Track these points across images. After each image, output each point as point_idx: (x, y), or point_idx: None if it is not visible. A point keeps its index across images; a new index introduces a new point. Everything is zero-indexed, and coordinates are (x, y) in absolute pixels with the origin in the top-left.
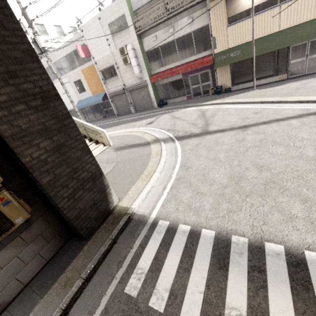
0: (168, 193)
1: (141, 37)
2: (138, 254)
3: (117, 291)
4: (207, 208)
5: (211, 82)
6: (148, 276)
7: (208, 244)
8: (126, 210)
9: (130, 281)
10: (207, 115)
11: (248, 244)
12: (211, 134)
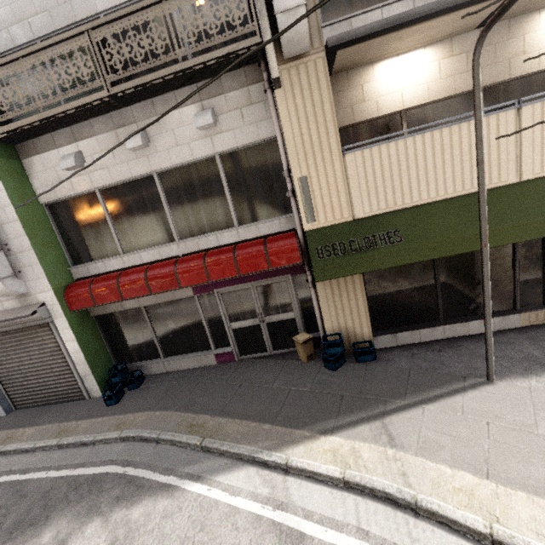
0: None
1: (22, 152)
2: None
3: None
4: None
5: (298, 313)
6: None
7: None
8: None
9: None
10: None
11: None
12: None
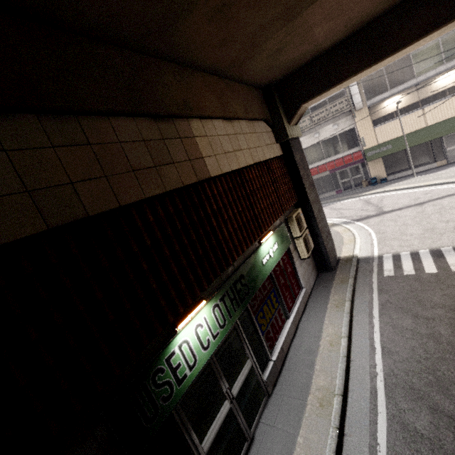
0: (378, 245)
1: None
2: (380, 267)
3: (379, 277)
4: (415, 244)
5: (362, 174)
6: (395, 269)
7: (426, 254)
8: (350, 256)
9: (384, 273)
10: (373, 202)
11: (452, 248)
12: (389, 213)
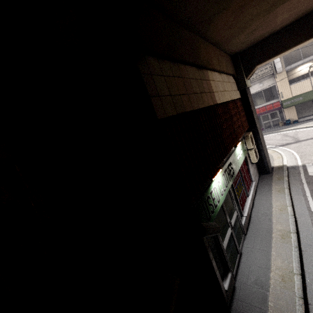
0: (300, 159)
1: None
2: (305, 171)
3: (306, 176)
4: None
5: (279, 118)
6: None
7: None
8: (281, 165)
9: (309, 174)
10: (290, 135)
11: None
12: (304, 141)
